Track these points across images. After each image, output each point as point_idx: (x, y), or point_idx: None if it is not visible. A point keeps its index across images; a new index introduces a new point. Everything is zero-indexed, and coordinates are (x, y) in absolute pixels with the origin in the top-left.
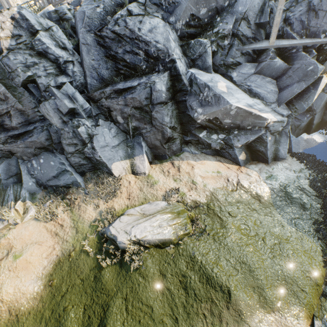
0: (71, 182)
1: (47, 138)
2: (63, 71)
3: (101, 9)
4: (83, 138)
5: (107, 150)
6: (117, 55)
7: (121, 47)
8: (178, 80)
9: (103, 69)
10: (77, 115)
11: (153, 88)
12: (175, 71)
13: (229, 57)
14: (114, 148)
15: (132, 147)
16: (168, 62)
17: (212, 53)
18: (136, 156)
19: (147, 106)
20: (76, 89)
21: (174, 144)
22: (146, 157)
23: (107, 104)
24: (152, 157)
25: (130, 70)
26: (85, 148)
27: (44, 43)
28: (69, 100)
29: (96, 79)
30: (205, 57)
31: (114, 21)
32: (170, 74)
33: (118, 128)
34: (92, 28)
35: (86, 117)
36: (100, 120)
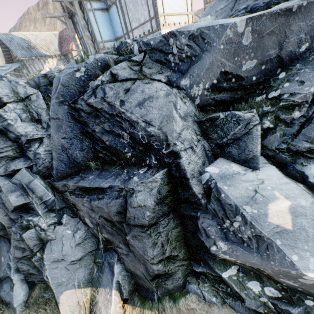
0: (8, 300)
1: (1, 227)
2: (24, 152)
3: (82, 73)
4: (29, 246)
5: (60, 268)
6: (94, 133)
7: (99, 124)
8: (182, 185)
9: (77, 149)
10: (33, 209)
11: (128, 201)
12: (178, 170)
13: (302, 139)
14: (73, 265)
15: (100, 267)
16: (166, 154)
17: (264, 130)
18: (101, 286)
19: (120, 223)
20: (39, 174)
21: (171, 279)
22: (116, 294)
23: (72, 200)
24: (130, 287)
25: (110, 155)
26: (34, 256)
27: (6, 118)
28: (21, 192)
29: (65, 162)
30: (246, 141)
31: (92, 89)
32: (169, 173)
33: (89, 230)
34: (66, 98)
35: (44, 213)
36: (65, 216)
